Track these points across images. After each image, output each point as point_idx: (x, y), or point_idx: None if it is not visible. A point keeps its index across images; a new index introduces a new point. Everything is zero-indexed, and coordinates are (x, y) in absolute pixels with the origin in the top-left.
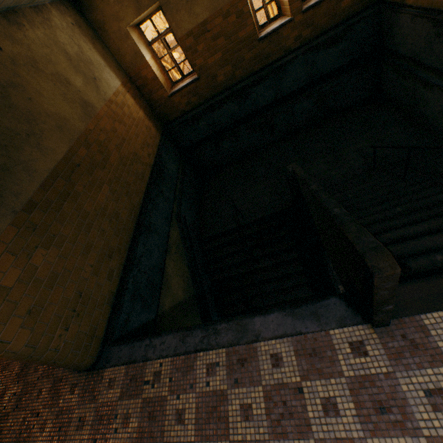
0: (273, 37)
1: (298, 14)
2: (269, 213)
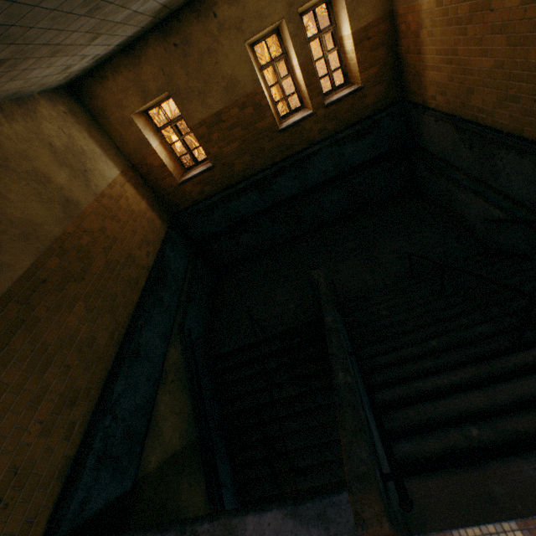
0: (295, 129)
1: (320, 109)
2: (294, 325)
